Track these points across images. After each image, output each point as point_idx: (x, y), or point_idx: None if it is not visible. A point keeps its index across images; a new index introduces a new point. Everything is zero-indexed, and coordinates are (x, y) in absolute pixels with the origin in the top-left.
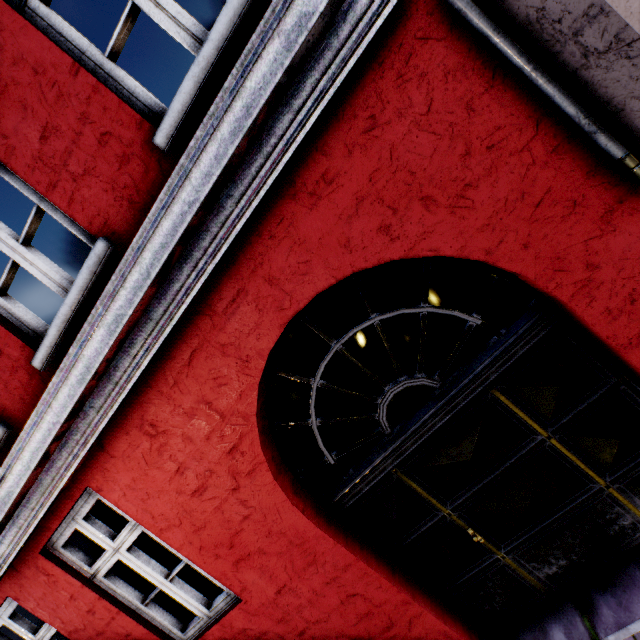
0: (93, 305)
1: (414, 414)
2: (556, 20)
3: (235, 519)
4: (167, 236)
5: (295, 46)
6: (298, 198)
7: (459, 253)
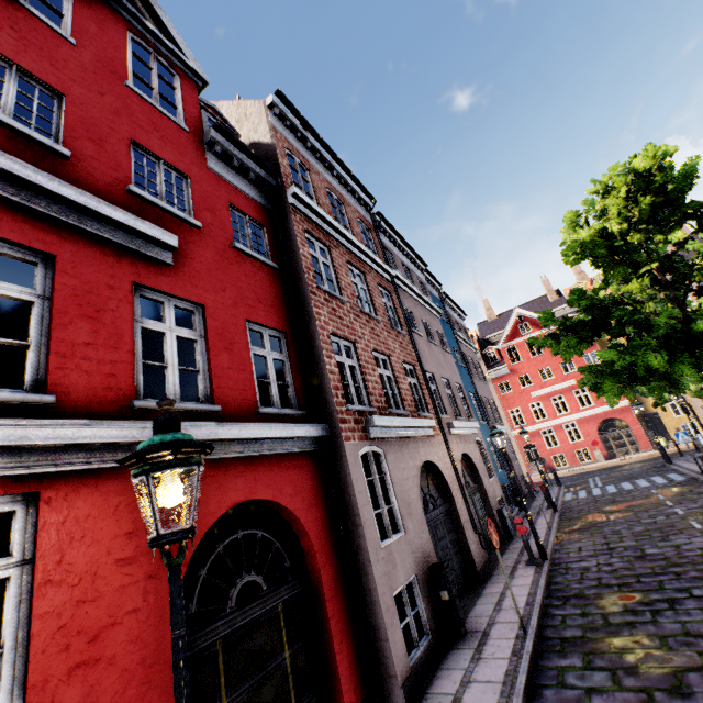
0: (188, 416)
1: (249, 601)
2: (344, 482)
3: (126, 607)
4: (255, 433)
5: (307, 435)
6: (278, 463)
7: (304, 523)
